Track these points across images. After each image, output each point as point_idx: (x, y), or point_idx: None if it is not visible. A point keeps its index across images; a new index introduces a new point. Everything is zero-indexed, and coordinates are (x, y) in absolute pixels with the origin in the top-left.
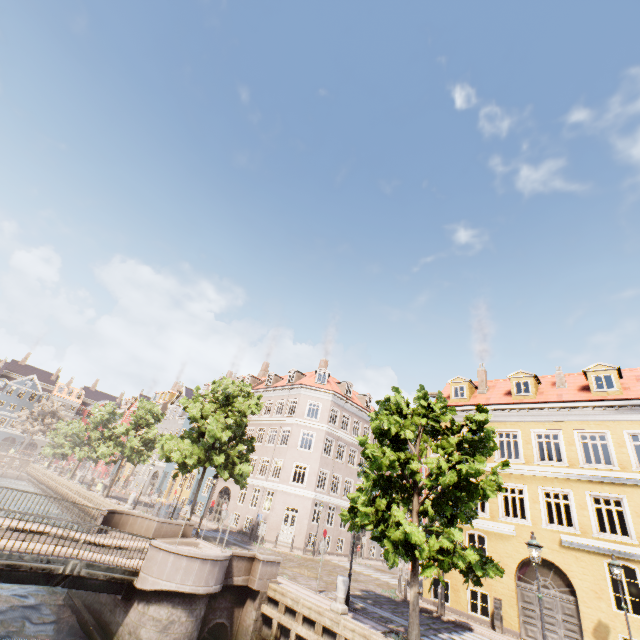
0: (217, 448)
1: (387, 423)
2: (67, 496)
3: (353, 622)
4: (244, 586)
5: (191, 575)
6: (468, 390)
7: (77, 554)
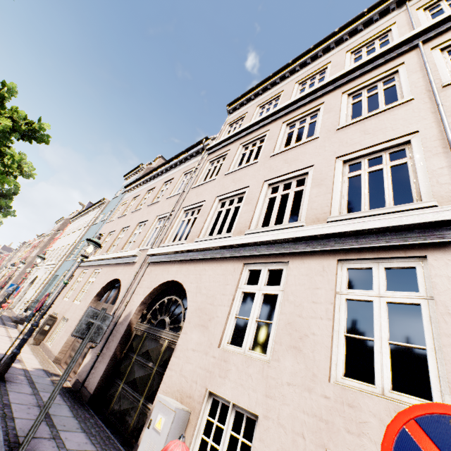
0: None
1: None
2: None
3: None
4: None
5: None
6: None
7: None
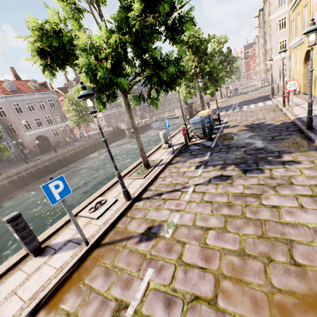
0: None
1: None
2: None
3: None
4: None
5: (179, 113)
6: None
7: (165, 115)
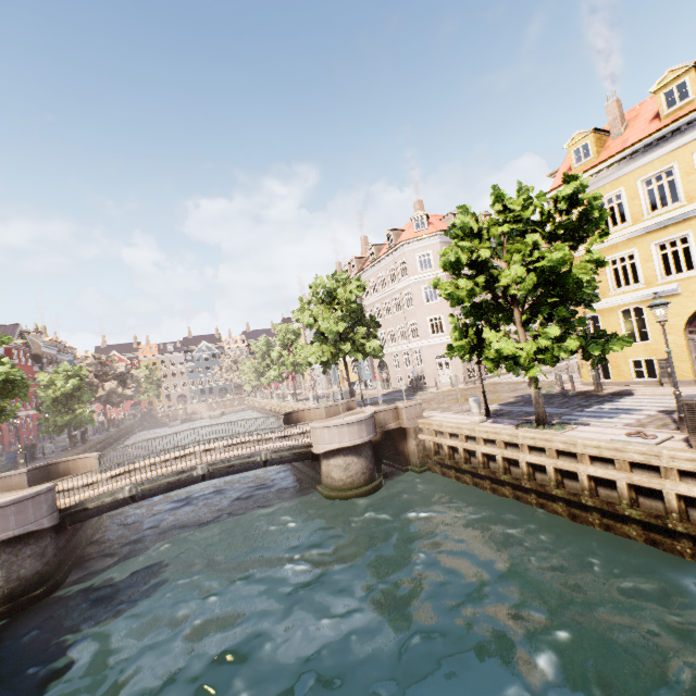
0: (343, 339)
1: (453, 255)
2: (274, 410)
3: (487, 426)
4: (399, 428)
5: (345, 436)
6: (594, 145)
7: (263, 448)
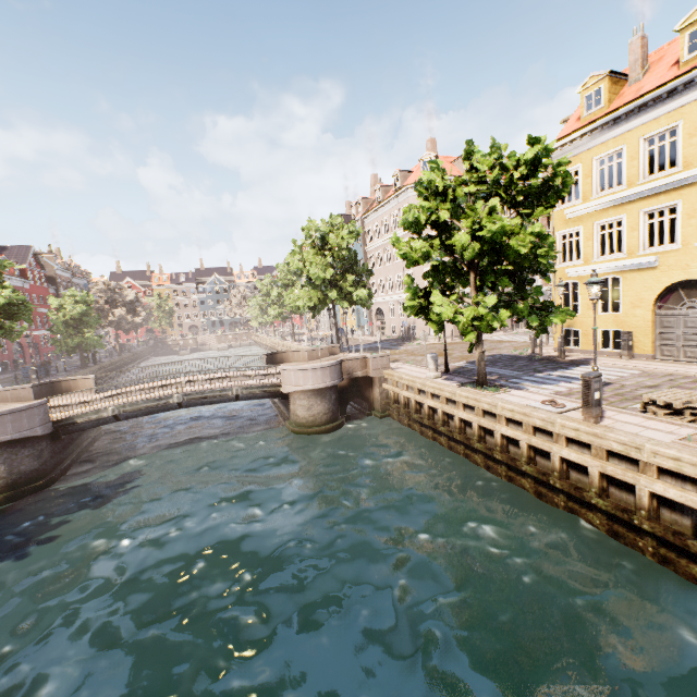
0: (333, 286)
1: (412, 215)
2: (275, 348)
3: (436, 382)
4: (367, 376)
5: (309, 380)
6: (607, 91)
7: (234, 385)
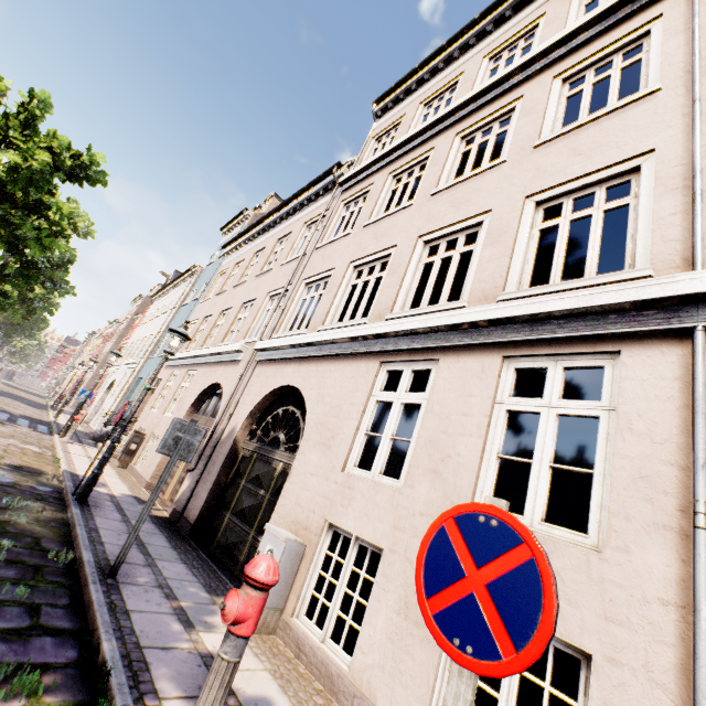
0: None
1: None
2: None
3: None
4: None
5: None
6: None
7: None
